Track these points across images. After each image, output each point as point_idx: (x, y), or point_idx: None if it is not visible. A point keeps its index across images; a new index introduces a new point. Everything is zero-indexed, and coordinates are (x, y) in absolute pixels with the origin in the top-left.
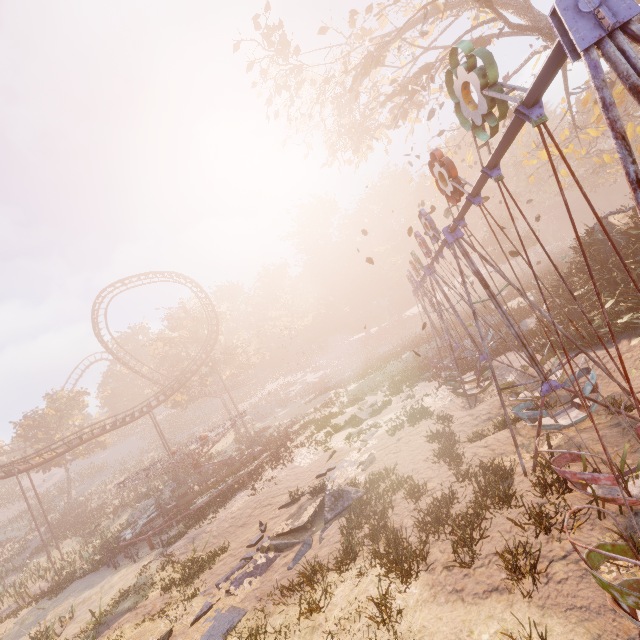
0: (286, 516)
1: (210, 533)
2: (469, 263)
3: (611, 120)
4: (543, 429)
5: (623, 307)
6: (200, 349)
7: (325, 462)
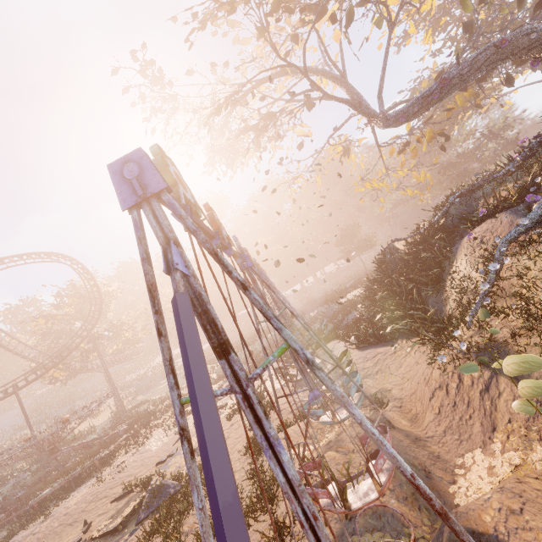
0: (112, 513)
1: (29, 539)
2: (256, 289)
3: (144, 272)
4: (323, 424)
5: (398, 314)
6: (80, 328)
7: (171, 446)
